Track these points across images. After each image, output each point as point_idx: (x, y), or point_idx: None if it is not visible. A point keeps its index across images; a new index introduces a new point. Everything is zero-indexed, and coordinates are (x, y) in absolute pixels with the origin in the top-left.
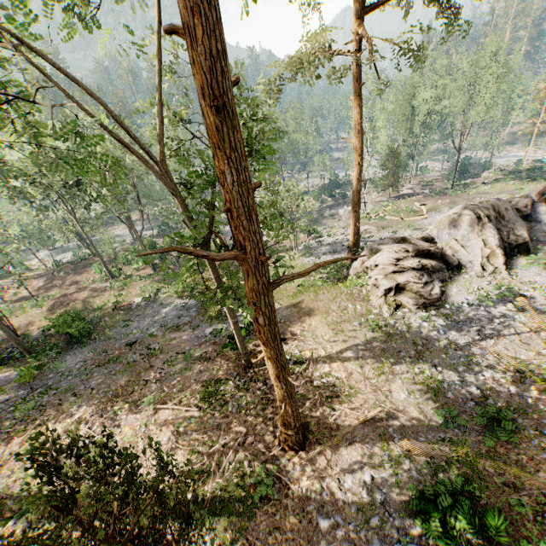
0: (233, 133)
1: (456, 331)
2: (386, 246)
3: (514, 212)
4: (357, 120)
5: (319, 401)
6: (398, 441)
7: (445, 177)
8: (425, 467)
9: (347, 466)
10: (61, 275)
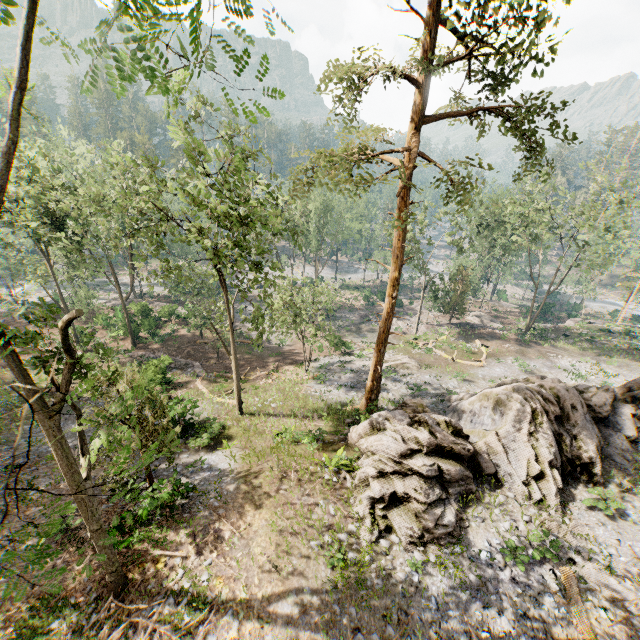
0: None
1: (457, 609)
2: (394, 426)
3: (586, 411)
4: (396, 243)
5: None
6: None
7: (522, 313)
8: None
9: None
10: (24, 321)
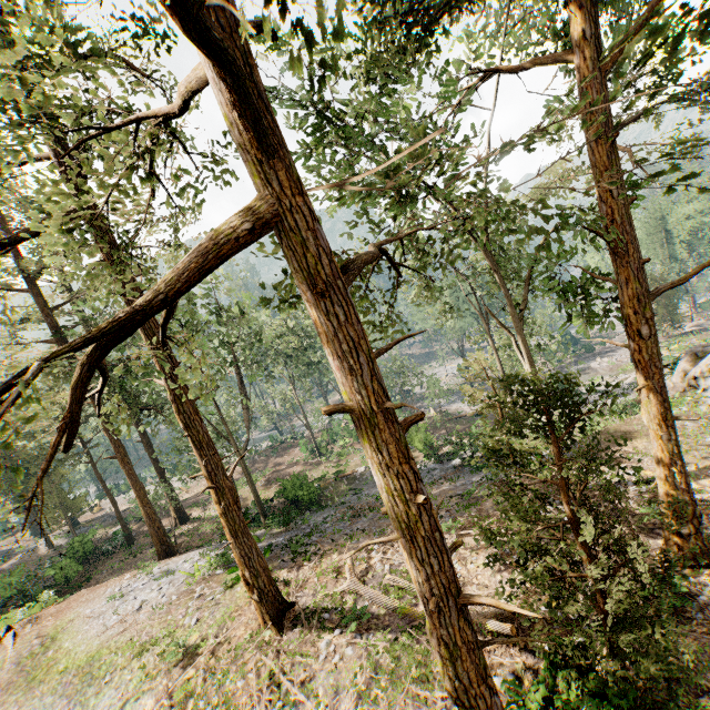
0: (617, 160)
1: None
2: None
3: None
4: None
5: (703, 516)
6: None
7: None
8: None
9: None
10: (262, 458)
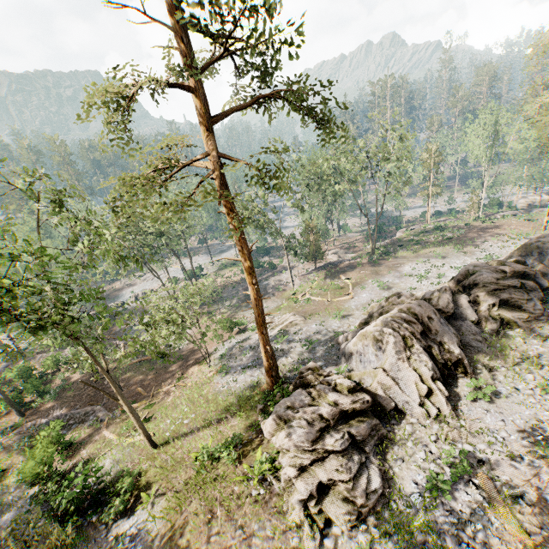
0: None
1: None
2: (297, 412)
3: (439, 317)
4: (237, 236)
5: None
6: None
7: (365, 239)
8: None
9: None
10: None
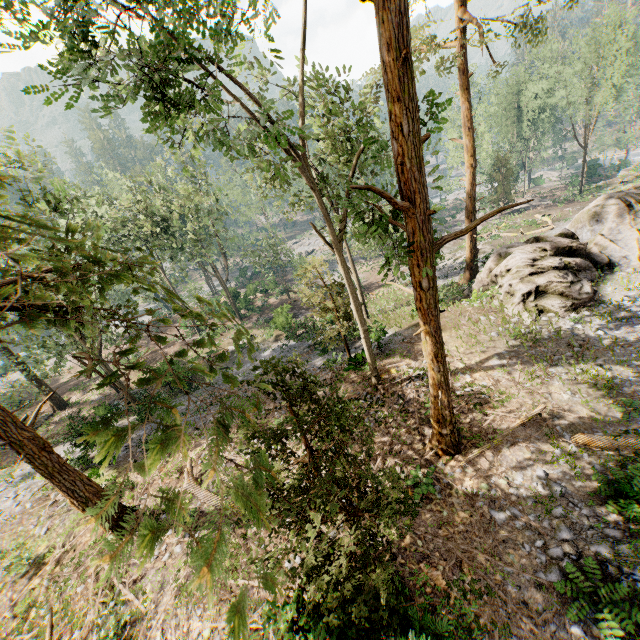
0: (409, 85)
1: (620, 329)
2: (517, 247)
3: None
4: (466, 117)
5: (467, 409)
6: (570, 438)
7: (569, 184)
8: (608, 460)
9: (513, 465)
10: (145, 335)
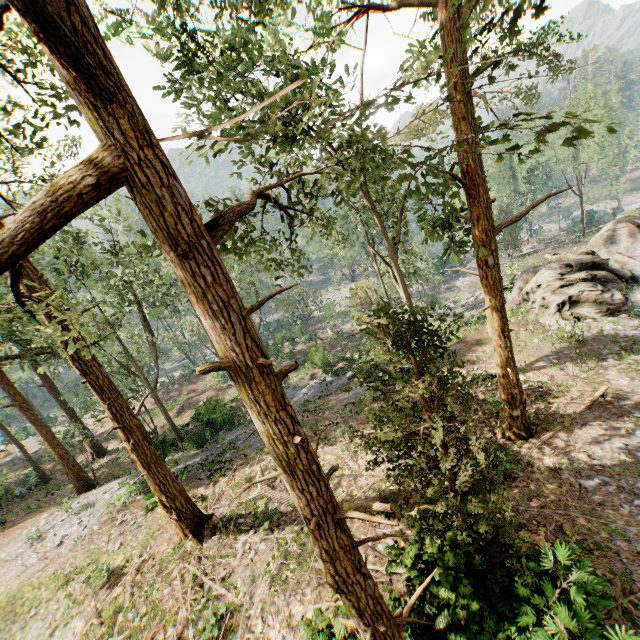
0: (470, 109)
1: None
2: (543, 266)
3: None
4: None
5: (528, 401)
6: (639, 414)
7: (570, 230)
8: None
9: (589, 441)
10: (176, 387)
